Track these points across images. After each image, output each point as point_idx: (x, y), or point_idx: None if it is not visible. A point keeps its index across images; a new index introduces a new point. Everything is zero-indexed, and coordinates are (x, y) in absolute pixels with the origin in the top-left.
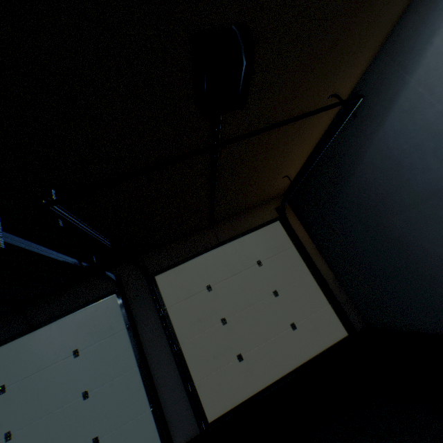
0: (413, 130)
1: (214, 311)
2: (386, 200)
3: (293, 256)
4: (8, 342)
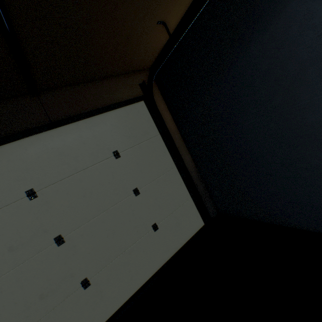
0: None
1: (41, 228)
2: None
3: (159, 146)
4: None
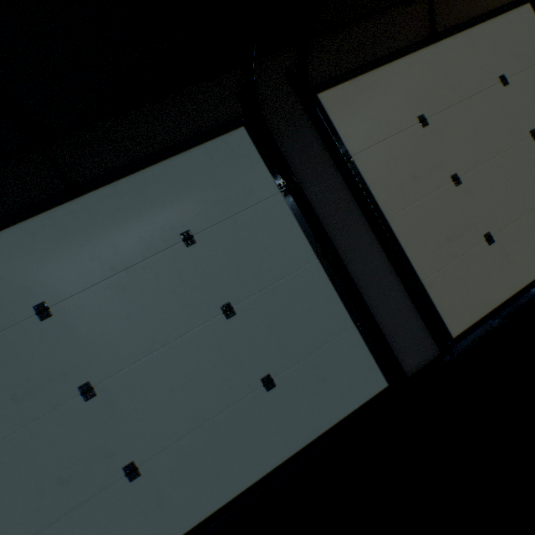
0: None
1: (436, 163)
2: None
3: None
4: (22, 221)
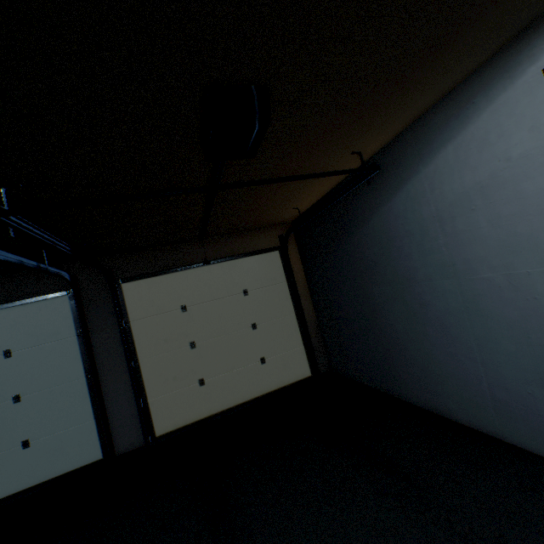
0: (411, 218)
1: (184, 333)
2: (374, 269)
3: (283, 292)
4: None
